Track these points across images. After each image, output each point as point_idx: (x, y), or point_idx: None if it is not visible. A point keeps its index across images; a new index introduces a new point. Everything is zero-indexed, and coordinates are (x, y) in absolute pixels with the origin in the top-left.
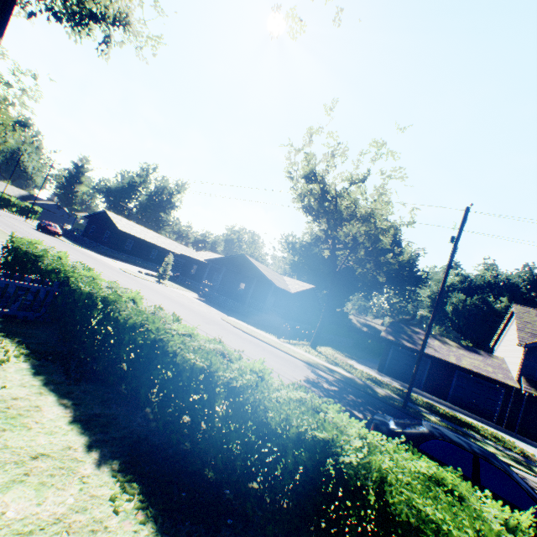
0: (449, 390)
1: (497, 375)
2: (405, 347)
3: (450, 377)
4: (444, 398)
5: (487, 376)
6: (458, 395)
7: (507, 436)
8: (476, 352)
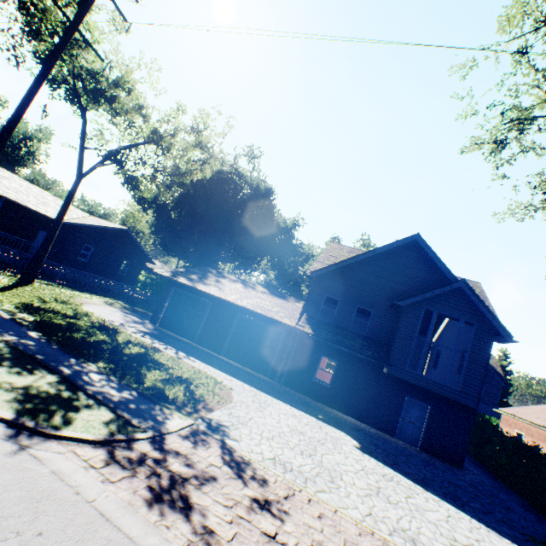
0: (226, 340)
1: (277, 314)
2: (188, 288)
3: (230, 322)
4: (219, 350)
5: (261, 314)
6: (235, 345)
7: (241, 385)
8: (282, 298)
